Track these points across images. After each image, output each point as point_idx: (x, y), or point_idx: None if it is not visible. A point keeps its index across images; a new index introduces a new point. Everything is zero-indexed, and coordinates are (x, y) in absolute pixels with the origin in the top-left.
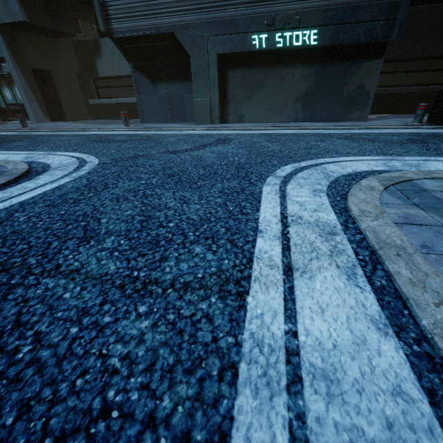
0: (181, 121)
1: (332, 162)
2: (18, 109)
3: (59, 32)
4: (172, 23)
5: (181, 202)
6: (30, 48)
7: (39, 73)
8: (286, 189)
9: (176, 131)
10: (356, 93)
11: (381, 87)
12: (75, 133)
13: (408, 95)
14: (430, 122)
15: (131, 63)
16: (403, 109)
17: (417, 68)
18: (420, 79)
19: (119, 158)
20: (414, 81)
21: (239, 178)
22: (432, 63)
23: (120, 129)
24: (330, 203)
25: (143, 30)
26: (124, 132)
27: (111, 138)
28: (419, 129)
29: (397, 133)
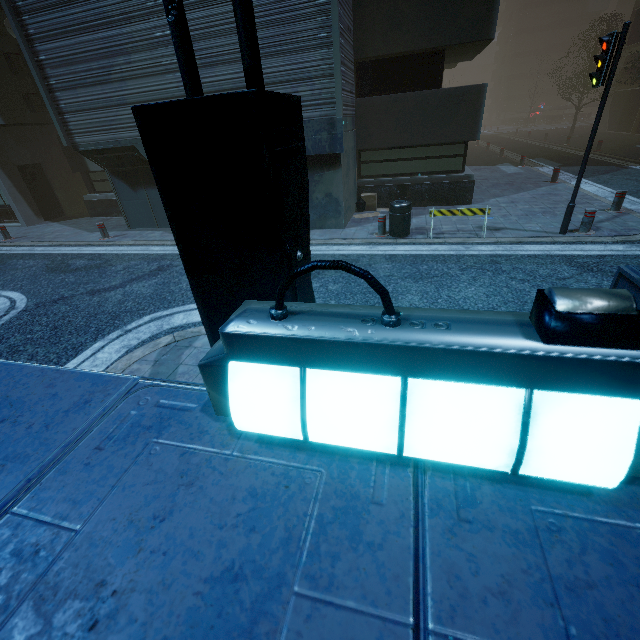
0: (168, 226)
1: (190, 310)
2: (7, 211)
3: (45, 123)
4: (130, 138)
5: (29, 358)
6: (14, 144)
7: (27, 168)
8: (108, 345)
9: (143, 249)
10: (326, 201)
11: (393, 176)
12: (47, 253)
13: (418, 187)
14: (389, 234)
15: (107, 169)
16: (418, 201)
17: (428, 154)
18: (434, 166)
19: (44, 302)
20: (428, 168)
21: (95, 332)
22: (443, 148)
23: (95, 244)
24: (117, 359)
25: (105, 144)
26: (95, 250)
27: (70, 264)
28: (364, 248)
29: (327, 257)
